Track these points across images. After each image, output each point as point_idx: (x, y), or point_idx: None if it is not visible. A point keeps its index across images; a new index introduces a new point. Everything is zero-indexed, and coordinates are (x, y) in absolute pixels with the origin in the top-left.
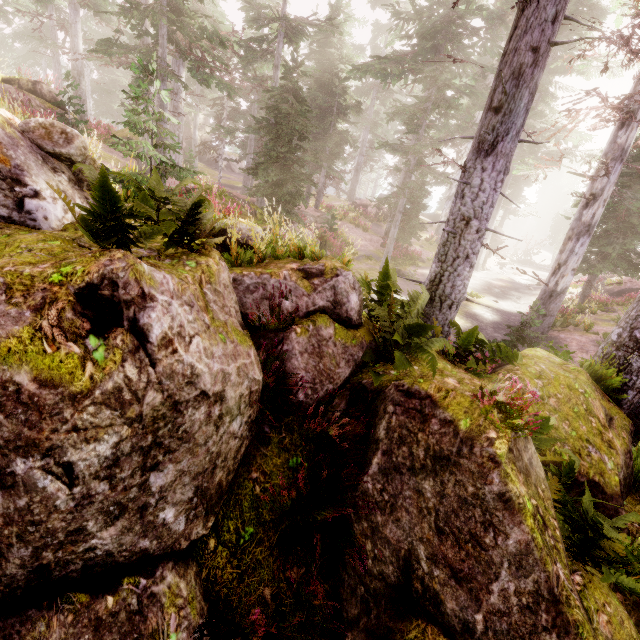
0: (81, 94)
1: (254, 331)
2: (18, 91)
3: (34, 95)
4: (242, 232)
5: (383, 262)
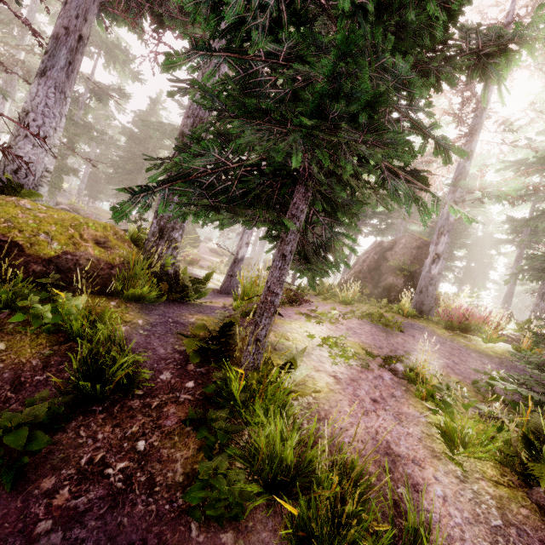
0: None
1: None
2: None
3: None
4: None
5: None
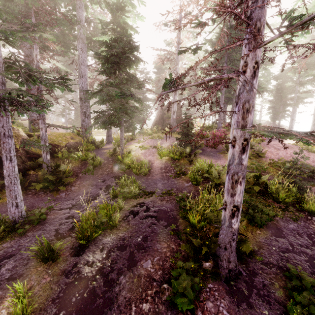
0: None
1: None
2: None
3: None
4: None
5: None
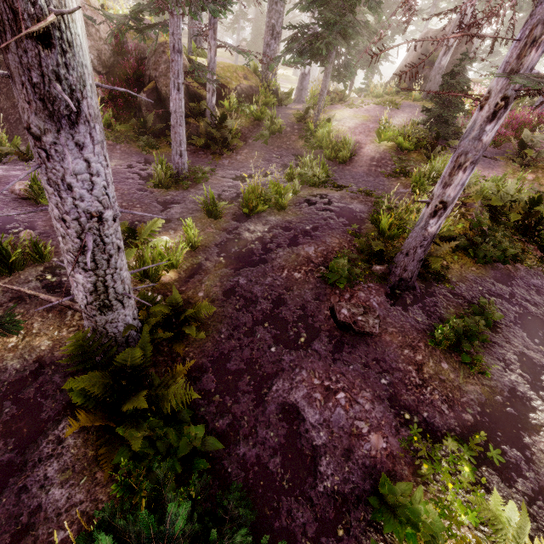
0: None
1: (115, 36)
2: None
3: None
4: (109, 6)
5: None
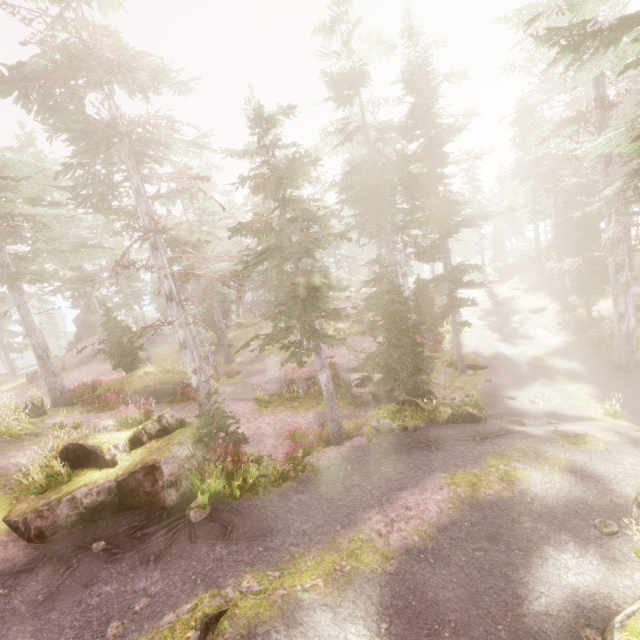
0: (53, 369)
1: None
2: (181, 446)
3: (164, 433)
4: None
5: (460, 366)
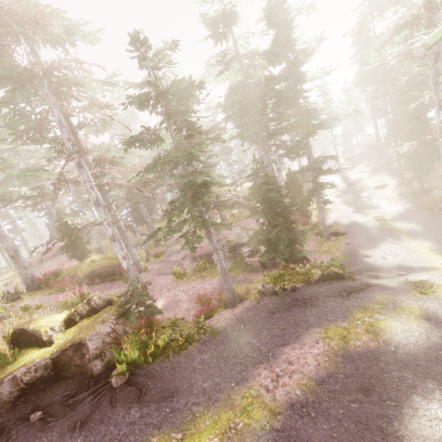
0: (23, 264)
1: None
2: (104, 324)
3: (93, 312)
4: None
5: (325, 234)
